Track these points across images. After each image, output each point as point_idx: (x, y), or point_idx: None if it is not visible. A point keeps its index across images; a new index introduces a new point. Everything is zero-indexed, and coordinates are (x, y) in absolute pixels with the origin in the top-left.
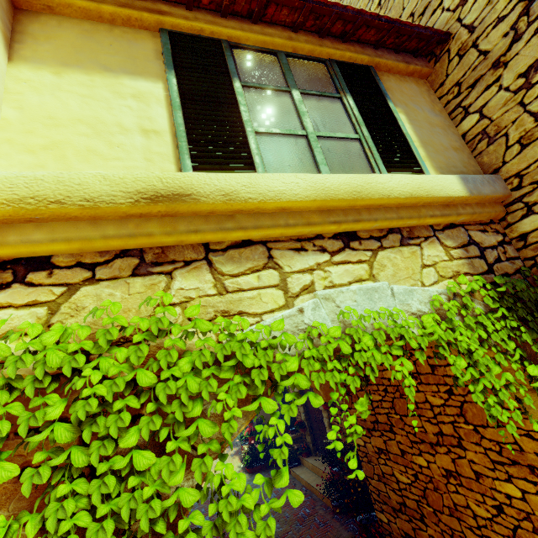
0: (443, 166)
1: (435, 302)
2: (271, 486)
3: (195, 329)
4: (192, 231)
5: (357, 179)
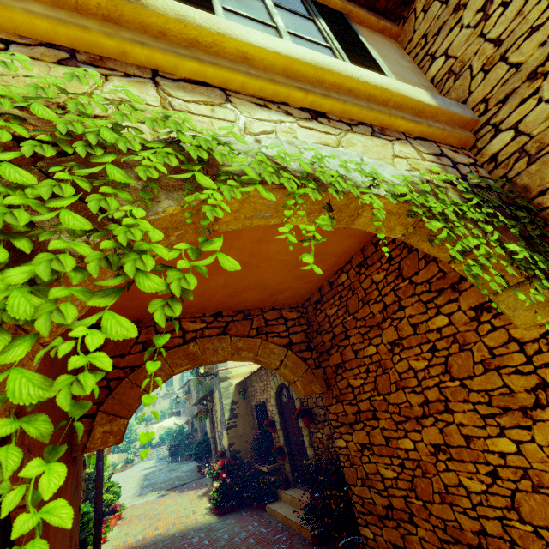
0: None
1: (408, 178)
2: (198, 253)
3: (127, 124)
4: (138, 41)
5: (326, 58)
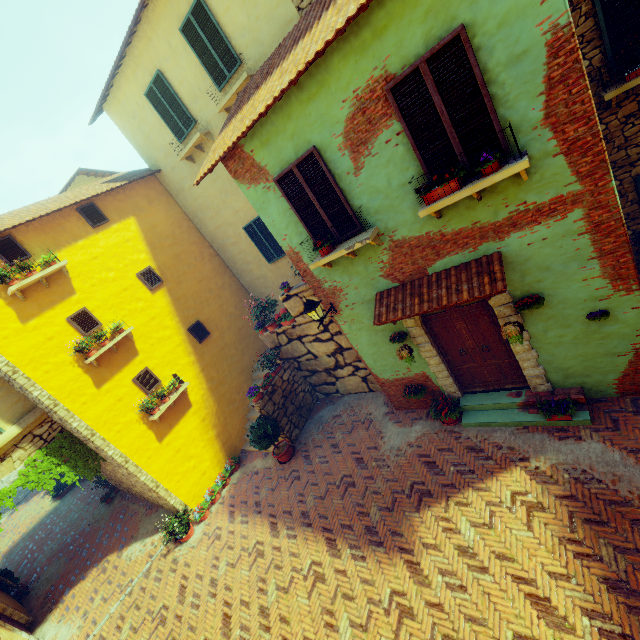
0: (11, 418)
1: (21, 473)
2: None
3: None
4: None
5: None
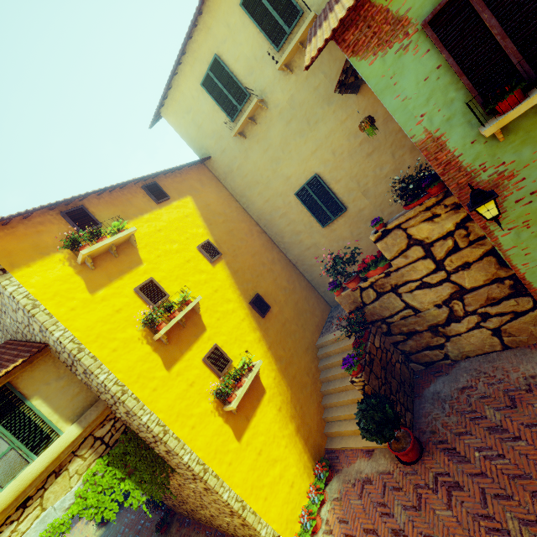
0: (71, 414)
1: (77, 493)
2: None
3: None
4: None
5: (15, 483)
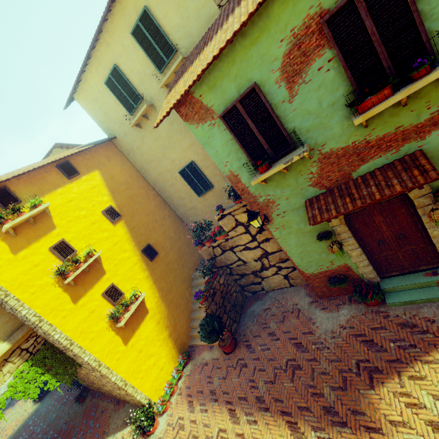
0: (3, 336)
1: (10, 384)
2: None
3: None
4: None
5: None
